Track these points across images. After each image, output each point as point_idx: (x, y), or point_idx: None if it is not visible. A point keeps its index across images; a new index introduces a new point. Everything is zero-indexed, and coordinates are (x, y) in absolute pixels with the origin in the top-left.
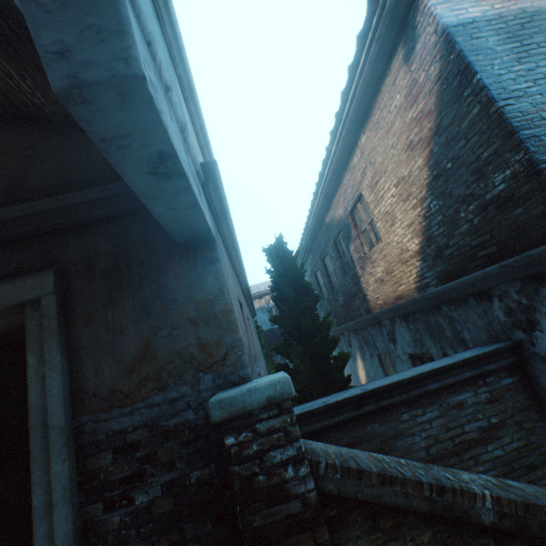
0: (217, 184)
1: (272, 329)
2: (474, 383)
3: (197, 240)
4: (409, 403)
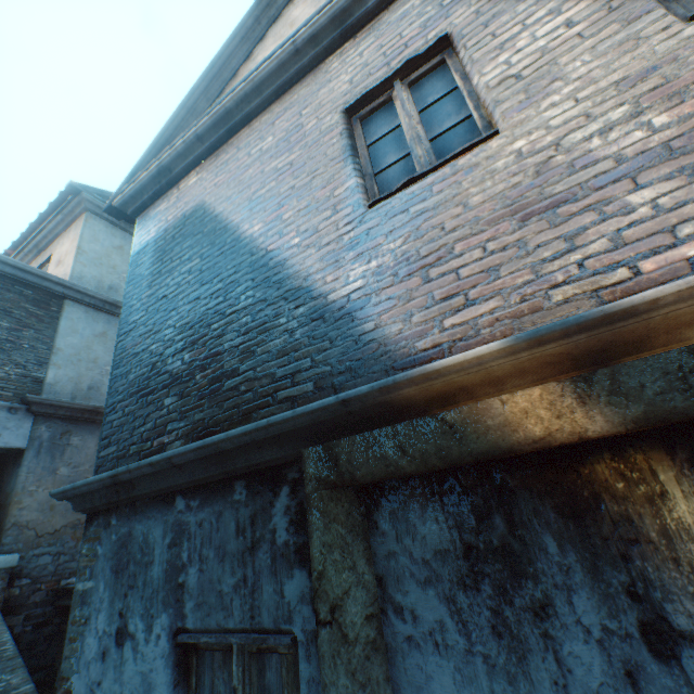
0: (47, 404)
1: None
2: None
3: (15, 450)
4: None
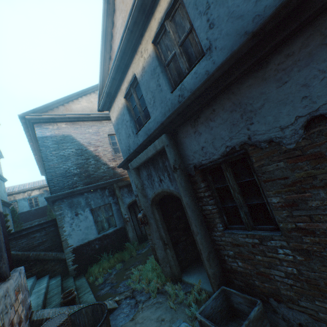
0: None
1: (30, 210)
2: (42, 230)
3: None
4: (17, 238)
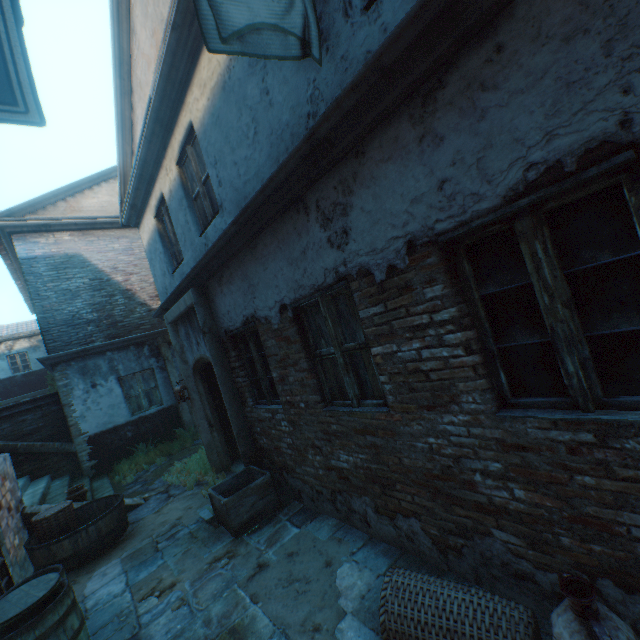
0: None
1: (14, 377)
2: (36, 410)
3: None
4: None
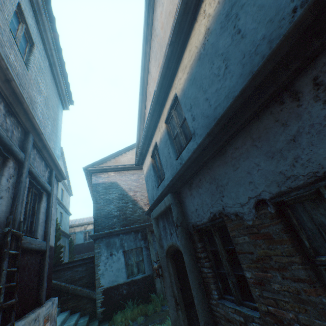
0: None
1: (84, 243)
2: (83, 265)
3: None
4: (65, 269)
